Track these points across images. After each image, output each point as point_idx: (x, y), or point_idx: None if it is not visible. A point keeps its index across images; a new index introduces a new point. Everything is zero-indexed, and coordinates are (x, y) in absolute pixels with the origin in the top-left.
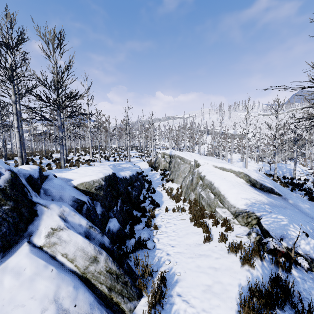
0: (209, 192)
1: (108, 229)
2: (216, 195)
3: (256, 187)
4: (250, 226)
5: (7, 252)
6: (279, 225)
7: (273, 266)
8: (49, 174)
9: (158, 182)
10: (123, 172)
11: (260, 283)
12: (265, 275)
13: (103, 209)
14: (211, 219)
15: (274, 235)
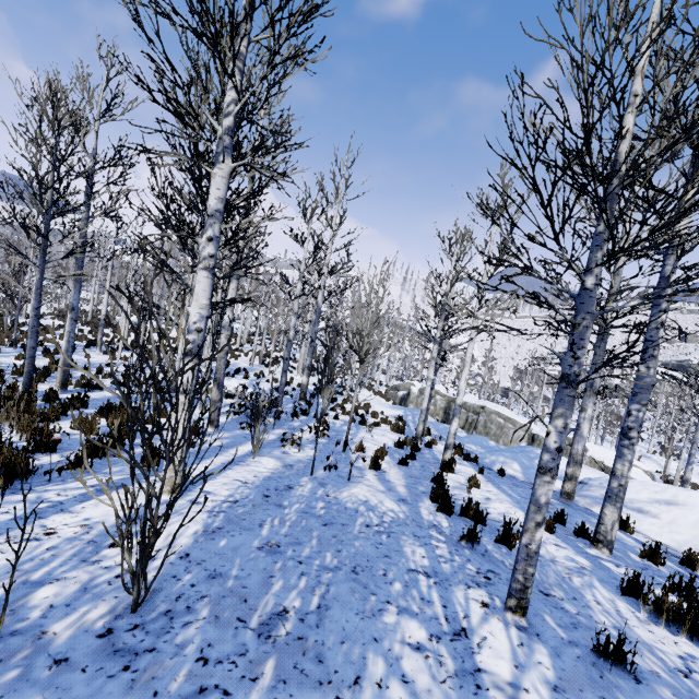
0: None
1: None
2: None
3: None
4: None
5: None
6: None
7: None
8: None
9: None
10: None
11: None
12: None
13: None
14: None
15: None
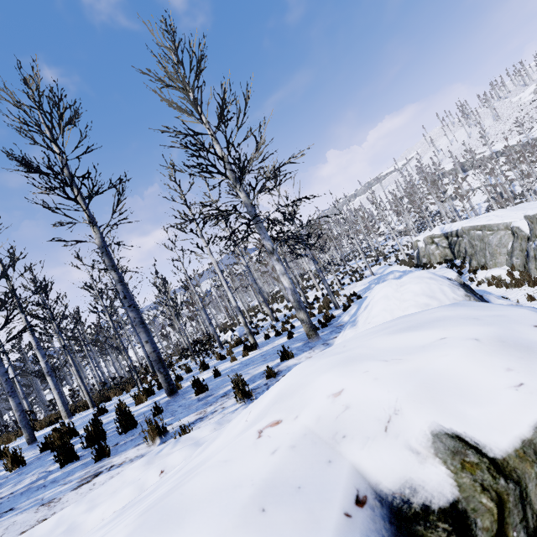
0: None
1: None
2: None
3: None
4: None
5: None
6: None
7: None
8: None
9: None
10: None
11: None
12: None
13: None
14: None
15: None
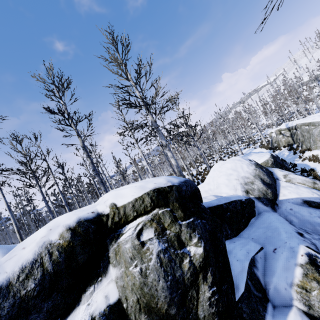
0: None
1: None
2: None
3: None
4: None
5: (276, 184)
6: None
7: None
8: None
9: (291, 158)
10: None
11: None
12: None
13: None
14: None
15: None
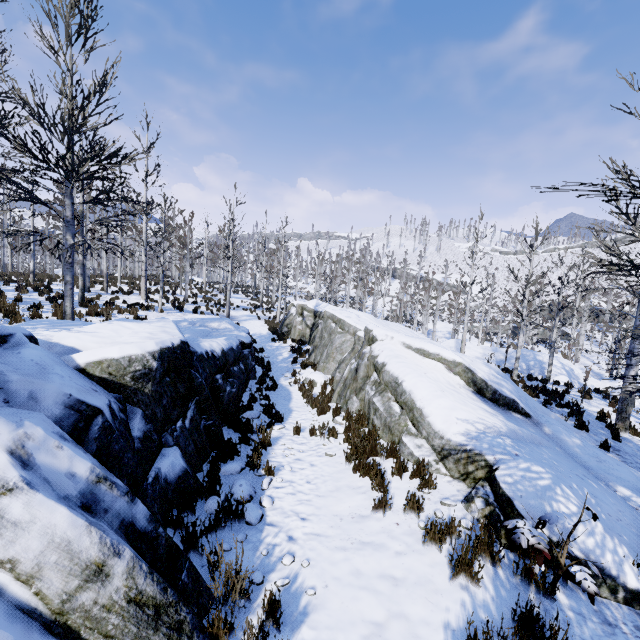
0: (390, 399)
1: (155, 476)
2: (404, 407)
3: (485, 395)
4: (472, 482)
5: None
6: (534, 487)
7: (518, 580)
8: (13, 333)
9: (284, 367)
10: (208, 342)
11: (495, 630)
12: (502, 602)
13: (149, 425)
14: (390, 459)
15: (523, 510)
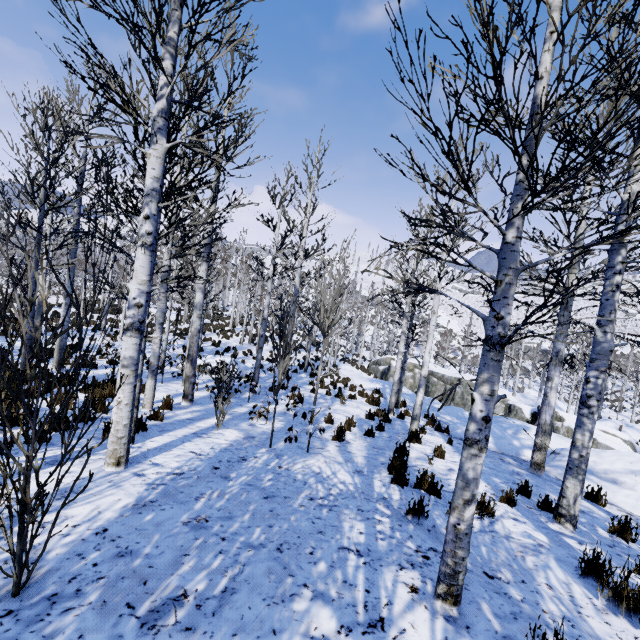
0: None
1: None
2: None
3: None
4: None
5: None
6: None
7: None
8: None
9: None
10: None
11: None
12: None
13: None
14: None
15: None
